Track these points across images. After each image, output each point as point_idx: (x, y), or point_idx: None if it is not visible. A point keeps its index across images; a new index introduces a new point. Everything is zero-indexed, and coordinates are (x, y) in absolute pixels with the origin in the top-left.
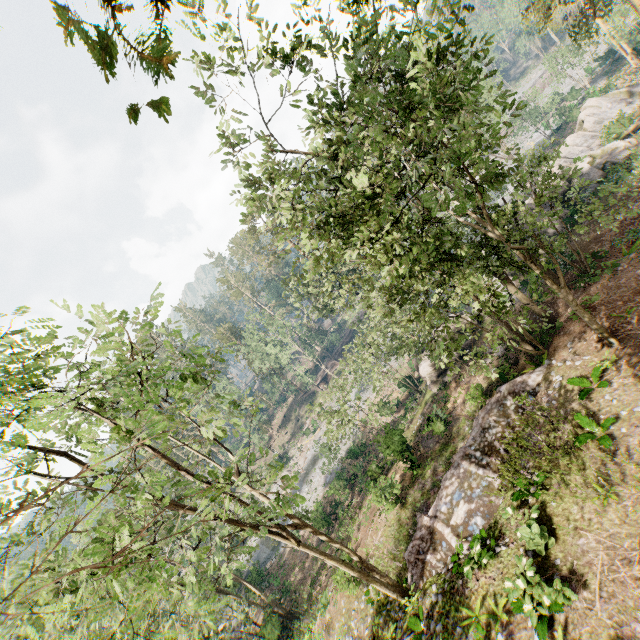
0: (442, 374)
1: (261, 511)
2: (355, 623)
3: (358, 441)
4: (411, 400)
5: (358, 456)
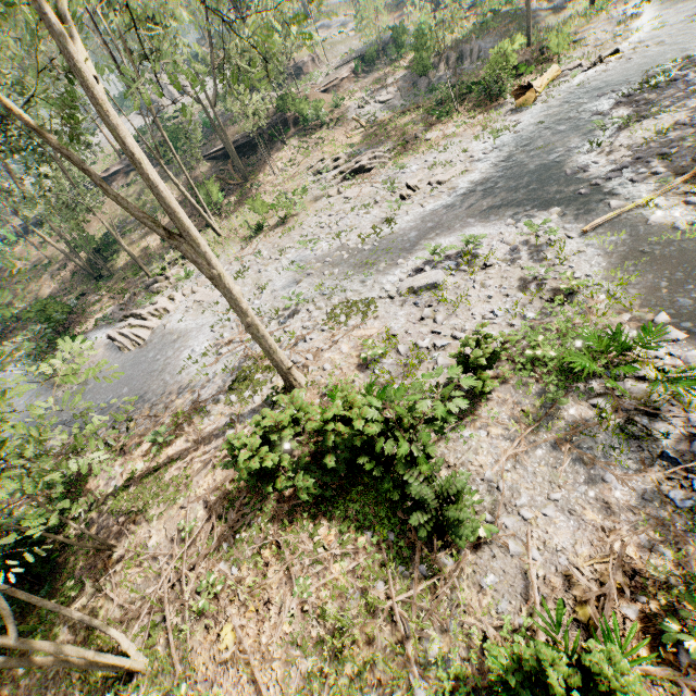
0: None
1: None
2: None
3: None
4: None
5: None
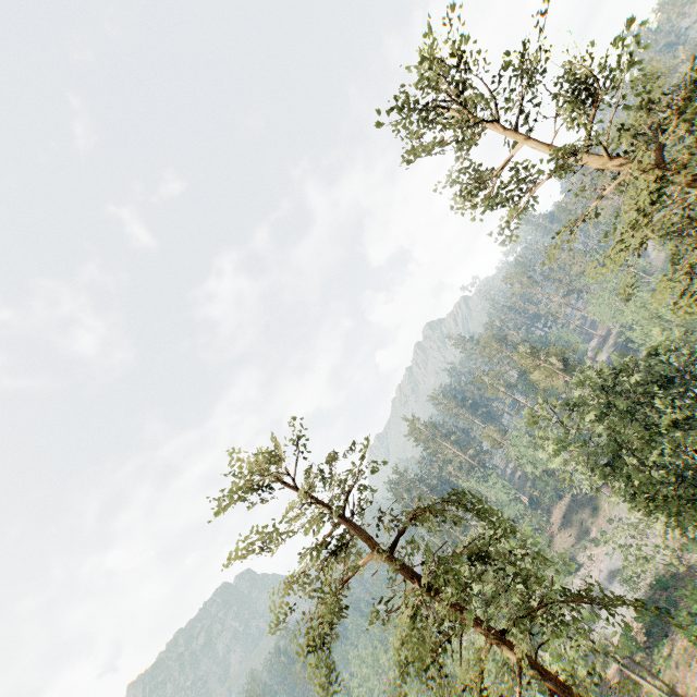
0: None
1: None
2: None
3: (664, 570)
4: None
5: (666, 588)
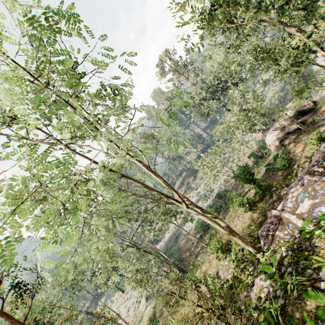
0: (283, 140)
1: (166, 209)
2: (221, 272)
3: (222, 190)
4: (258, 163)
5: (222, 197)
